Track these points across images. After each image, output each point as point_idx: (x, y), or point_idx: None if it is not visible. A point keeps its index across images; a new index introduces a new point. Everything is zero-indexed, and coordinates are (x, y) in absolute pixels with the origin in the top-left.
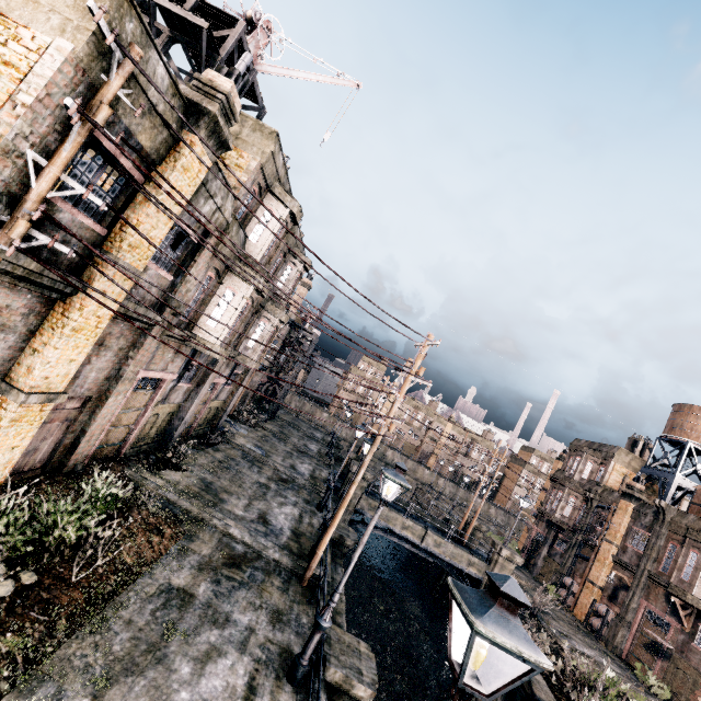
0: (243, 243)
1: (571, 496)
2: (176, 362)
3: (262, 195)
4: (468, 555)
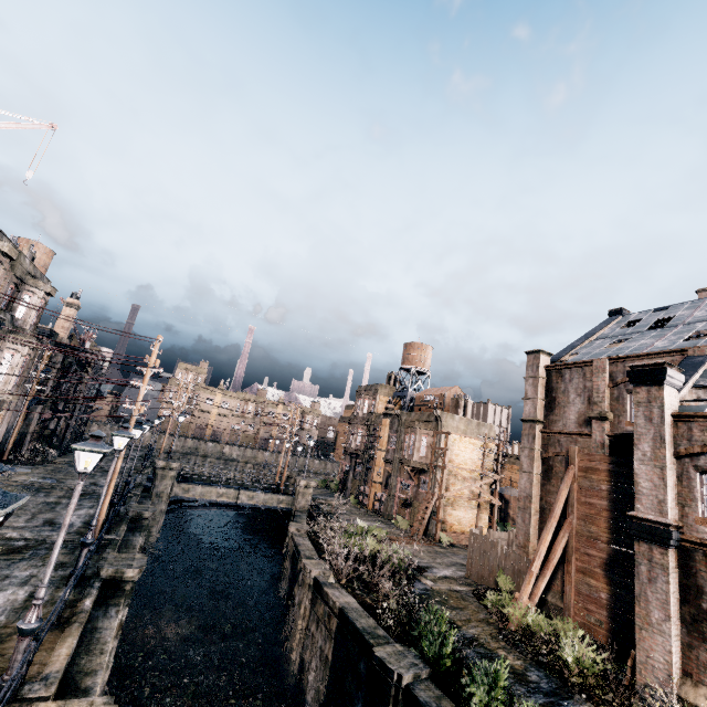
0: None
1: (359, 429)
2: None
3: None
4: (277, 496)
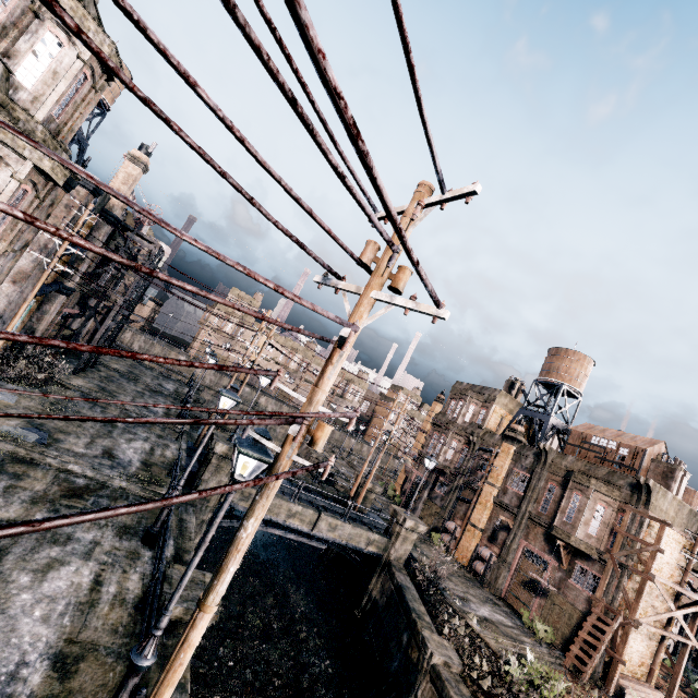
0: None
1: (454, 440)
2: None
3: None
4: (367, 534)
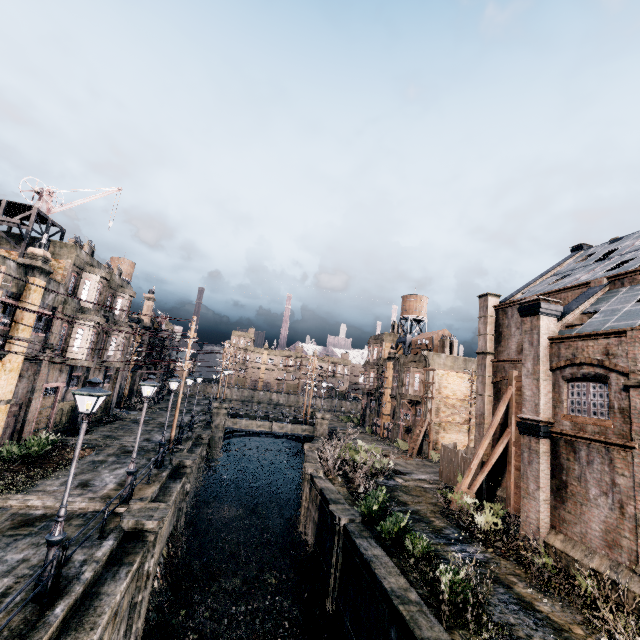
0: (79, 303)
1: (371, 372)
2: (63, 376)
3: (80, 275)
4: (301, 426)
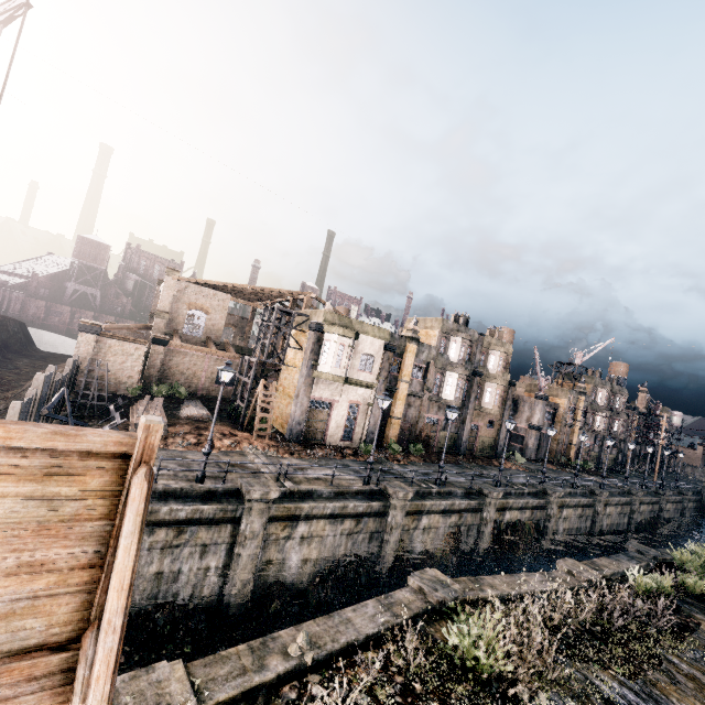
0: (596, 403)
1: None
2: (592, 438)
3: (596, 389)
4: None
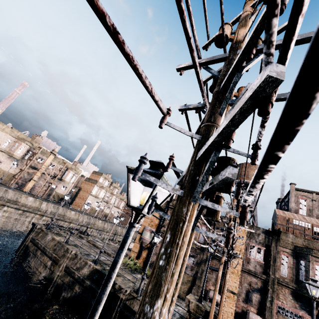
0: None
1: None
2: None
3: None
4: None
